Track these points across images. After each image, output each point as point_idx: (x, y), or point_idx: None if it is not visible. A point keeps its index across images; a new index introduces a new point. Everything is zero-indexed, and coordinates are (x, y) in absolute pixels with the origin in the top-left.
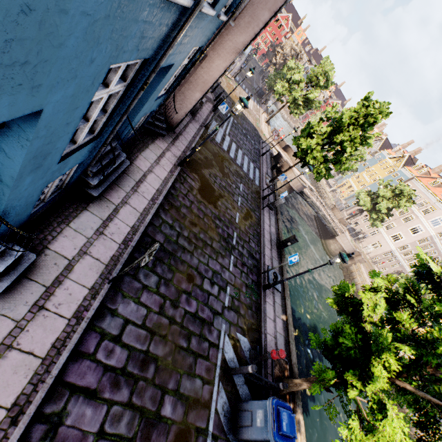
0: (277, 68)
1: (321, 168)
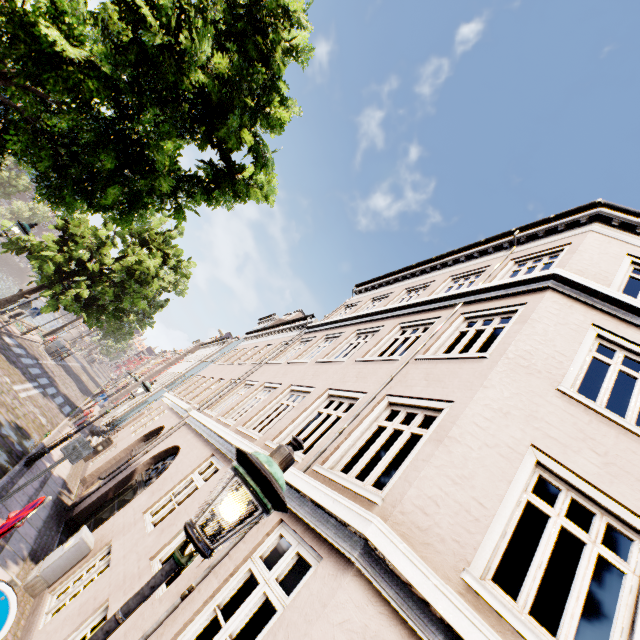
0: None
1: None
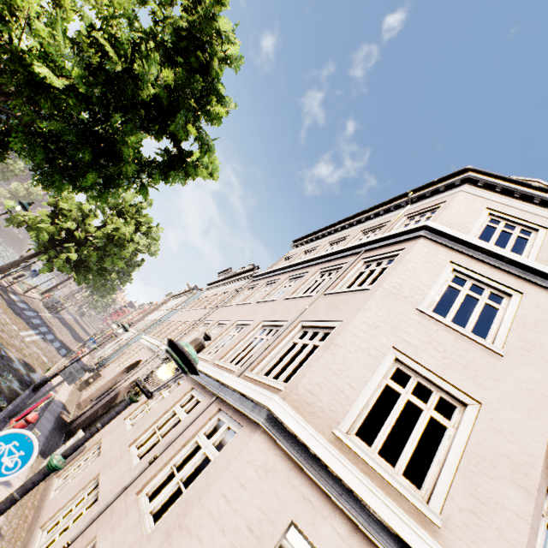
0: None
1: None
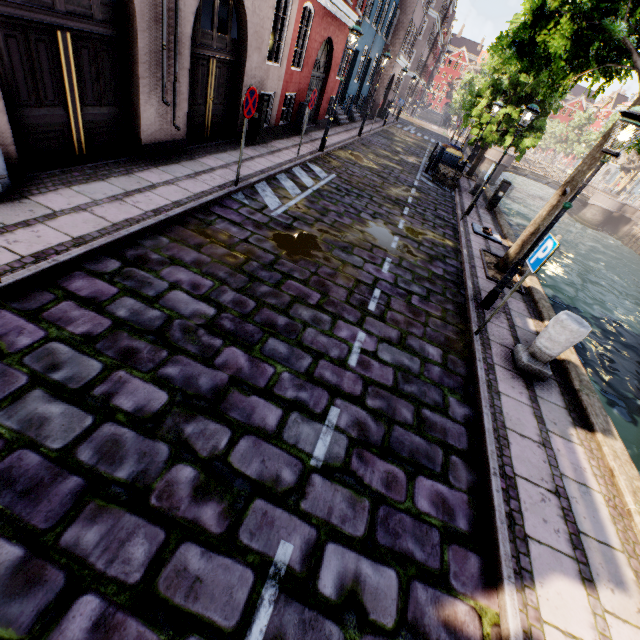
0: None
1: None
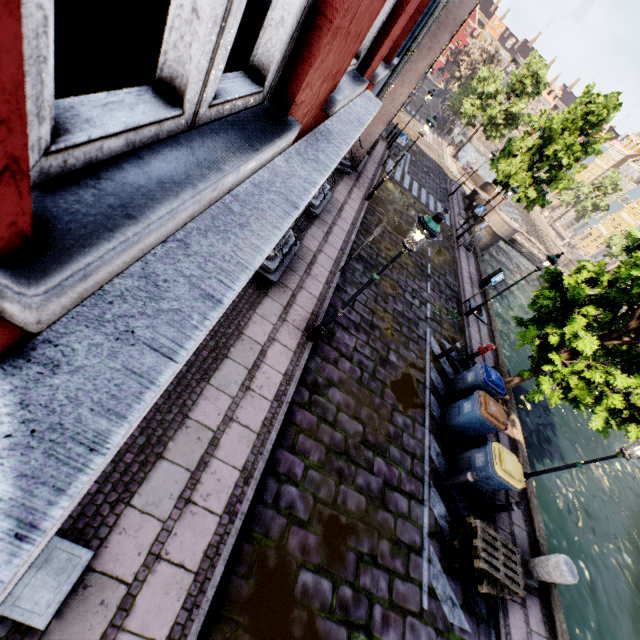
0: (462, 84)
1: (531, 192)
